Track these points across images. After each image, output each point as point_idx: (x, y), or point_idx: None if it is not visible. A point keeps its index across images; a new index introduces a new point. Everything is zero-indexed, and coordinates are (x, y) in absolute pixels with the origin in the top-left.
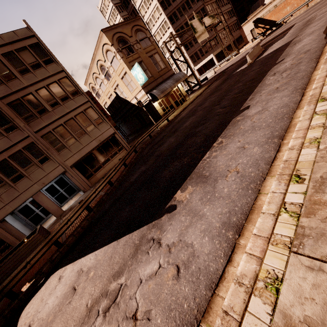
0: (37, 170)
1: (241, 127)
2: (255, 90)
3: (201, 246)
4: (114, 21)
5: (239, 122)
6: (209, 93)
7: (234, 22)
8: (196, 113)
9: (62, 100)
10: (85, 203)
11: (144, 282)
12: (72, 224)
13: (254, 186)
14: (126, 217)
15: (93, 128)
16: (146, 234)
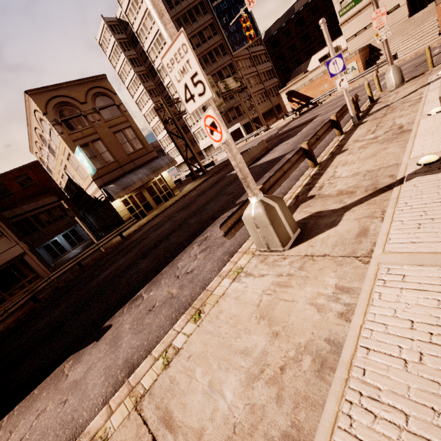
0: None
1: (12, 433)
2: (164, 269)
3: None
4: (117, 60)
5: (43, 395)
6: (187, 201)
7: (275, 85)
8: (133, 251)
9: None
10: None
11: None
12: None
13: None
14: None
15: None
16: None
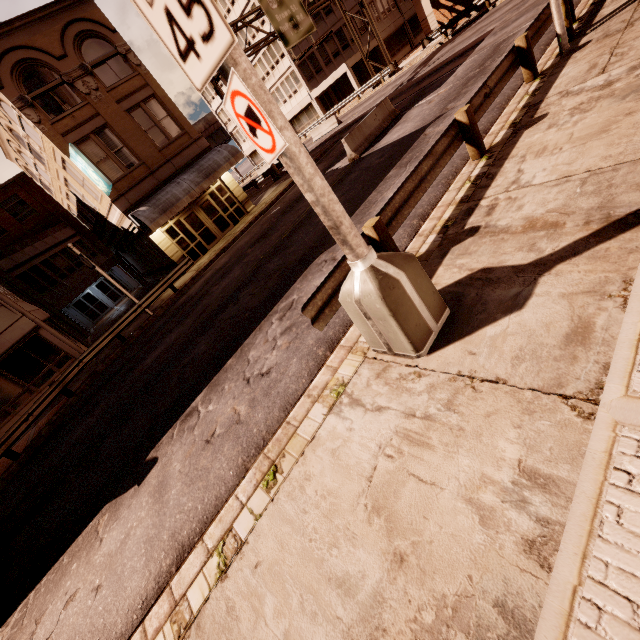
0: None
1: (38, 626)
2: (229, 361)
3: None
4: None
5: (73, 568)
6: (265, 225)
7: None
8: (189, 317)
9: None
10: None
11: None
12: None
13: None
14: None
15: None
16: None
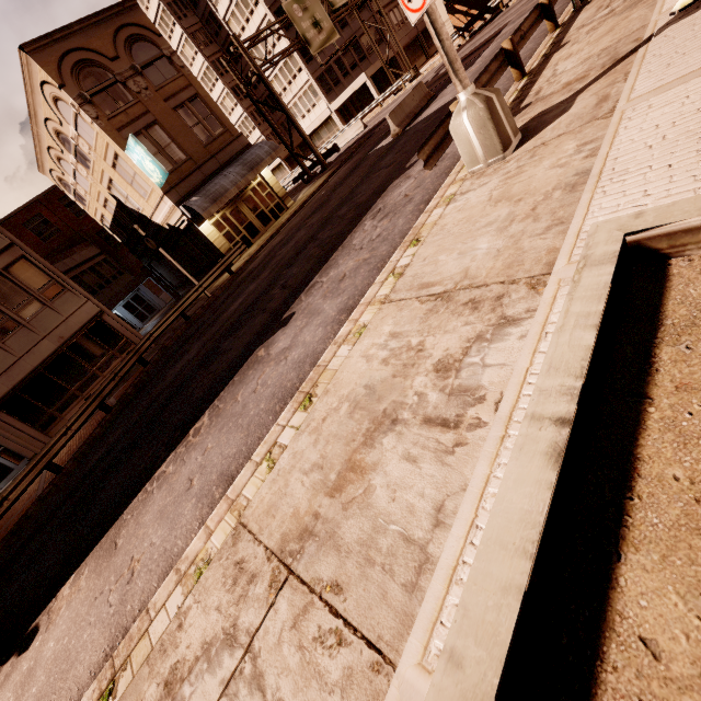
0: None
1: (238, 397)
2: (334, 255)
3: None
4: None
5: (250, 373)
6: (316, 204)
7: None
8: (264, 272)
9: None
10: None
11: None
12: None
13: (106, 653)
14: None
15: (38, 310)
16: None
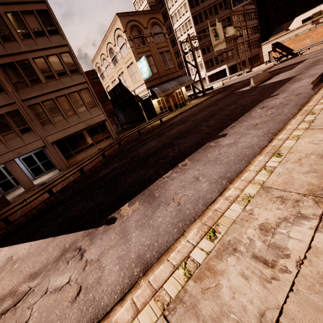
0: (16, 138)
1: (208, 155)
2: (240, 118)
3: (109, 274)
4: (140, 5)
5: (210, 149)
6: (207, 104)
7: (256, 39)
8: (186, 122)
9: (58, 74)
10: (48, 186)
11: (48, 294)
12: (32, 203)
13: (182, 225)
14: (74, 215)
15: (84, 110)
16: (78, 240)
